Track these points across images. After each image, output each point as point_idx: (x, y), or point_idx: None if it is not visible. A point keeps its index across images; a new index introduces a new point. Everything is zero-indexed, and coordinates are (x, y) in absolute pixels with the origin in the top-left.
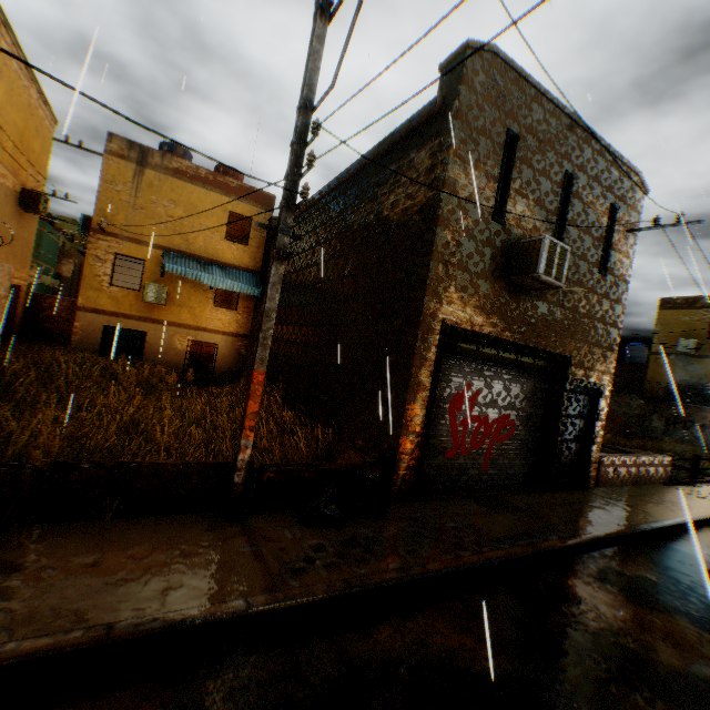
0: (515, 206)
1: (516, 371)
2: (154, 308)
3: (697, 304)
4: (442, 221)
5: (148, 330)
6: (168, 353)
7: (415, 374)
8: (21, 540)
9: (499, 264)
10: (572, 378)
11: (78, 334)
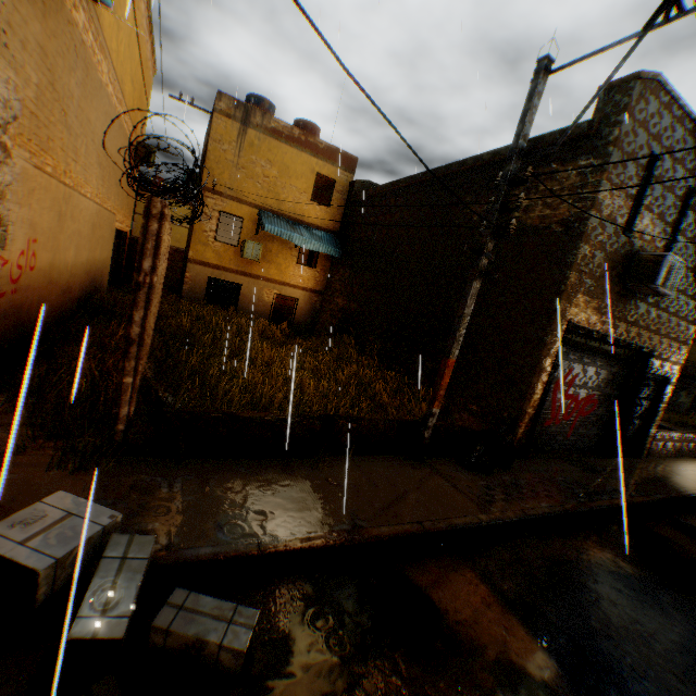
0: (640, 221)
1: (606, 359)
2: (248, 263)
3: None
4: (584, 237)
5: (242, 282)
6: (257, 304)
7: (541, 362)
8: (323, 466)
9: (618, 272)
10: (650, 368)
11: (187, 283)
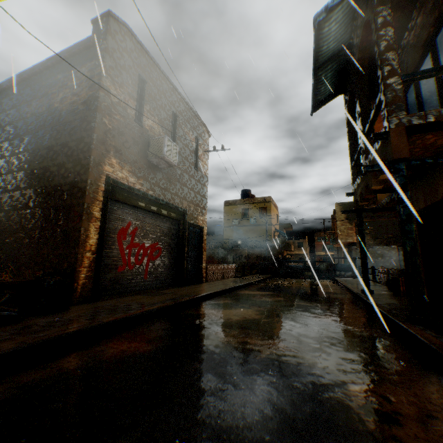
0: (148, 119)
1: (159, 217)
2: None
3: (237, 203)
4: (100, 110)
5: None
6: None
7: (88, 208)
8: None
9: (142, 149)
10: (189, 222)
11: None
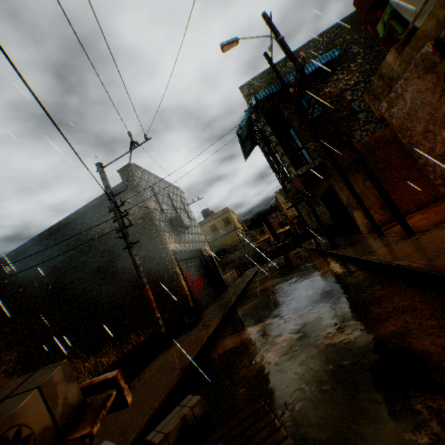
0: (164, 208)
1: (192, 260)
2: None
3: (203, 223)
4: (153, 218)
5: None
6: None
7: (176, 271)
8: (134, 384)
9: (171, 226)
10: (205, 255)
11: None
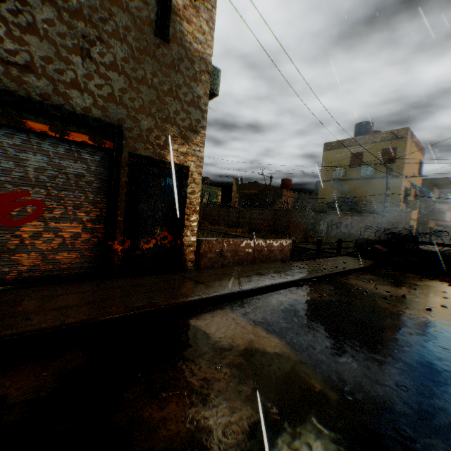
0: None
1: (30, 136)
2: None
3: (344, 145)
4: None
5: None
6: None
7: None
8: None
9: None
10: (131, 153)
11: None
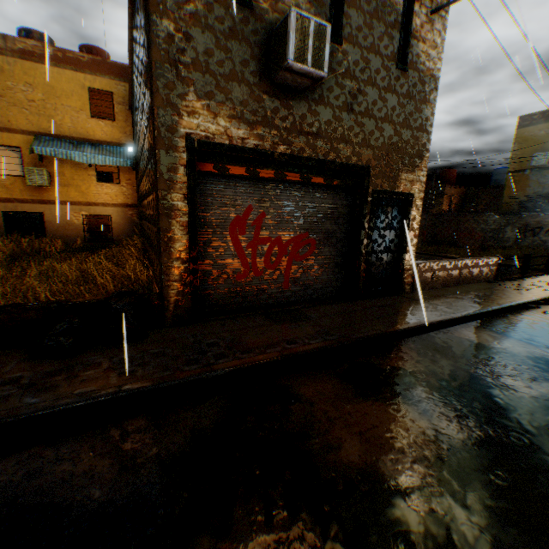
0: None
1: (309, 188)
2: (44, 191)
3: None
4: (154, 7)
5: (44, 210)
6: (68, 228)
7: (163, 198)
8: None
9: (255, 63)
10: (374, 190)
11: None
